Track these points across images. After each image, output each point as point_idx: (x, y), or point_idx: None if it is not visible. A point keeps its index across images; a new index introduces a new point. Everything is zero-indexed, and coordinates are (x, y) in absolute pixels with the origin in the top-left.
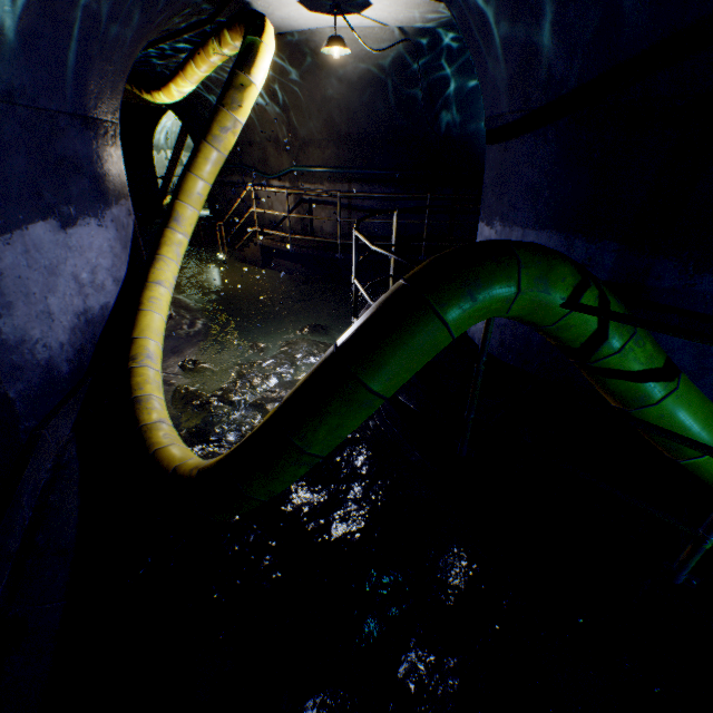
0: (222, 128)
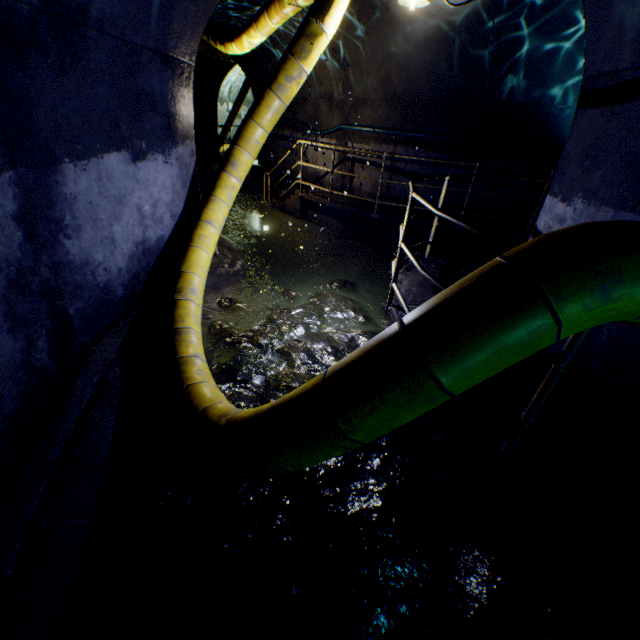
0: (287, 77)
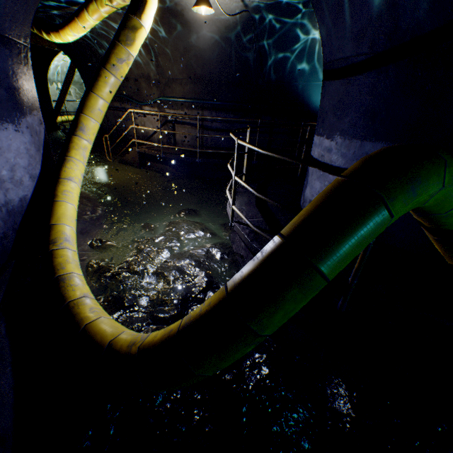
0: (118, 59)
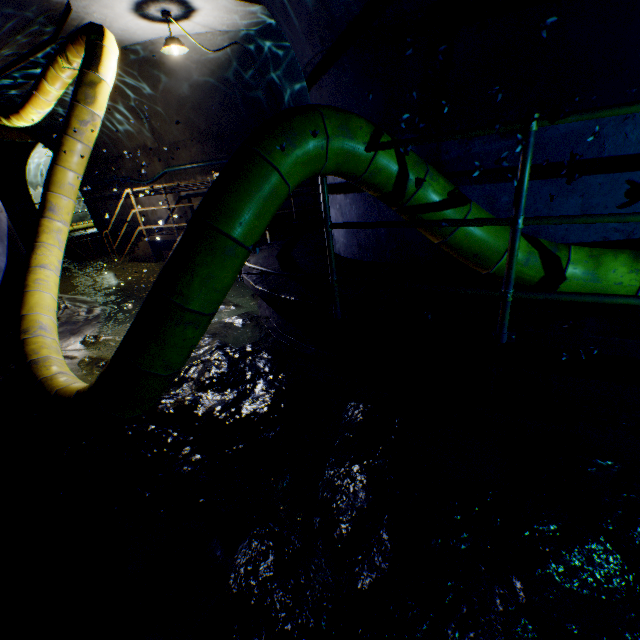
0: (81, 122)
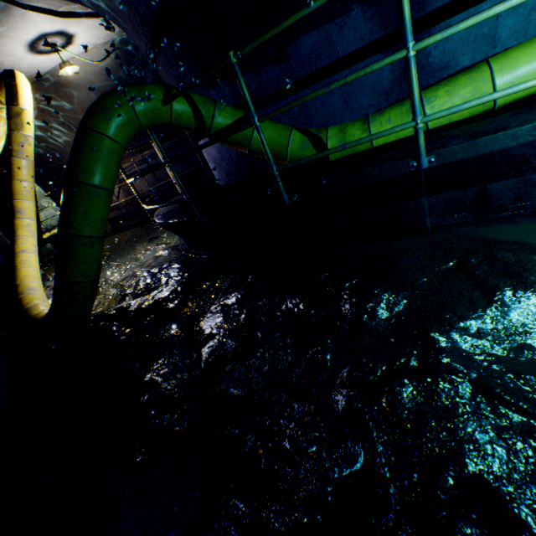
0: (19, 144)
